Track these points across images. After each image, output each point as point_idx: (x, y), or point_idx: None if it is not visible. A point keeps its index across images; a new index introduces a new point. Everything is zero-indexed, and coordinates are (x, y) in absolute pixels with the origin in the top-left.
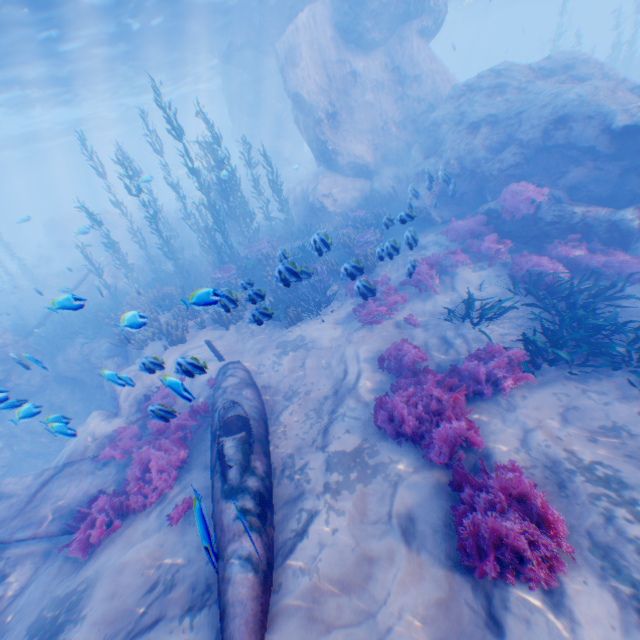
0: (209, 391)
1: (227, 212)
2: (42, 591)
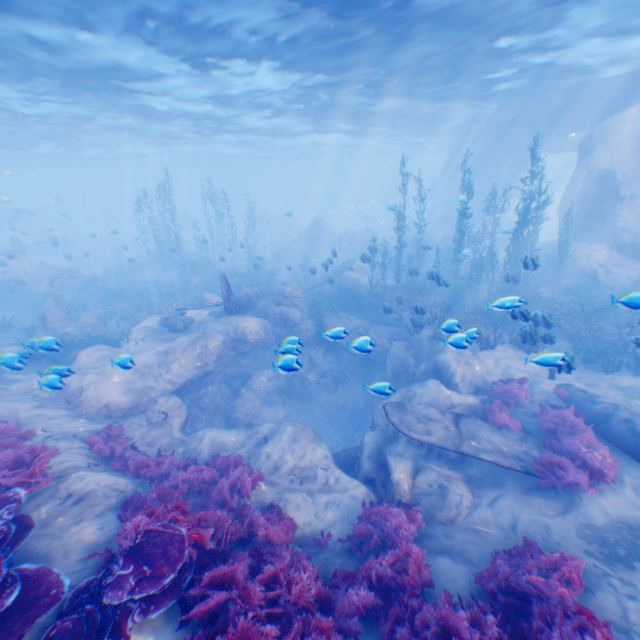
0: (559, 402)
1: (509, 251)
2: (534, 512)
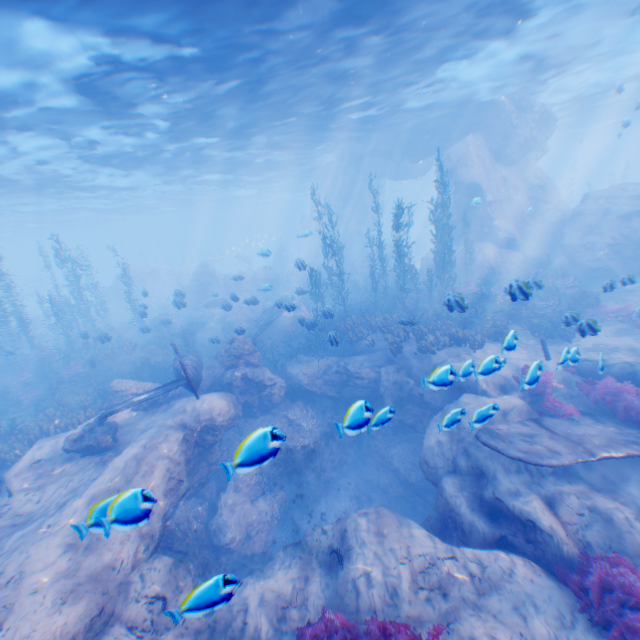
0: (573, 375)
1: (433, 258)
2: None
